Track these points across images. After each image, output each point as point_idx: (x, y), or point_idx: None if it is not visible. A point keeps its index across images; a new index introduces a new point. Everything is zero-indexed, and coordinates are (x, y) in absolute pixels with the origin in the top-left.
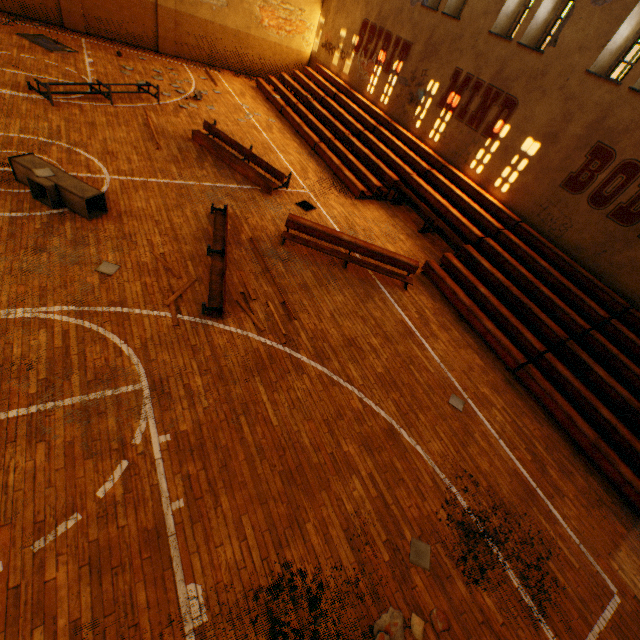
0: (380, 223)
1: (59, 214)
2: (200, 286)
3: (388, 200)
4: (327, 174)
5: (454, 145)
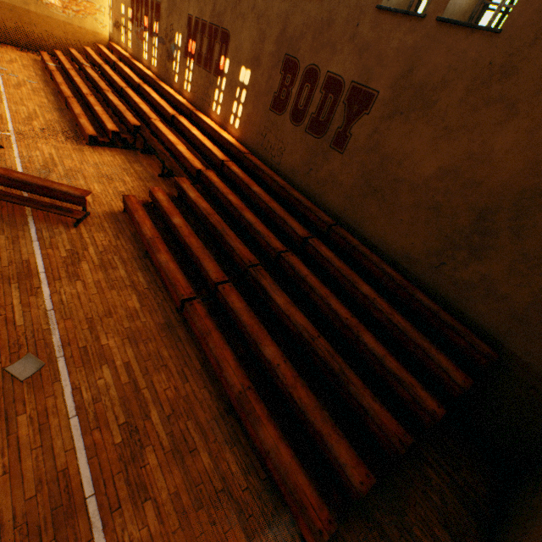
0: (105, 166)
1: None
2: None
3: (140, 149)
4: (67, 124)
5: (200, 91)
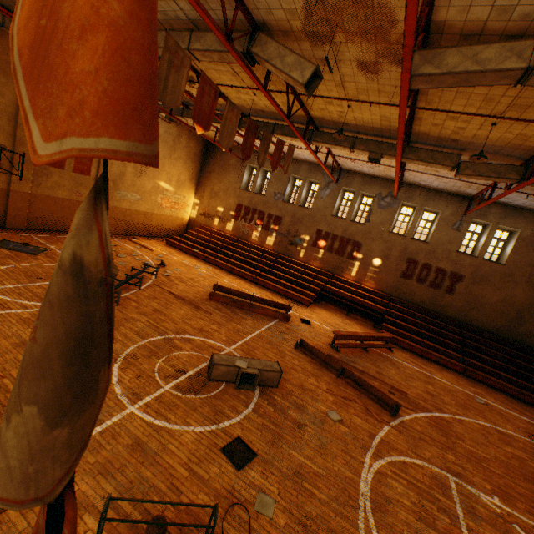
0: (333, 317)
1: (261, 392)
2: (365, 399)
3: (314, 301)
4: (278, 295)
5: (331, 264)
